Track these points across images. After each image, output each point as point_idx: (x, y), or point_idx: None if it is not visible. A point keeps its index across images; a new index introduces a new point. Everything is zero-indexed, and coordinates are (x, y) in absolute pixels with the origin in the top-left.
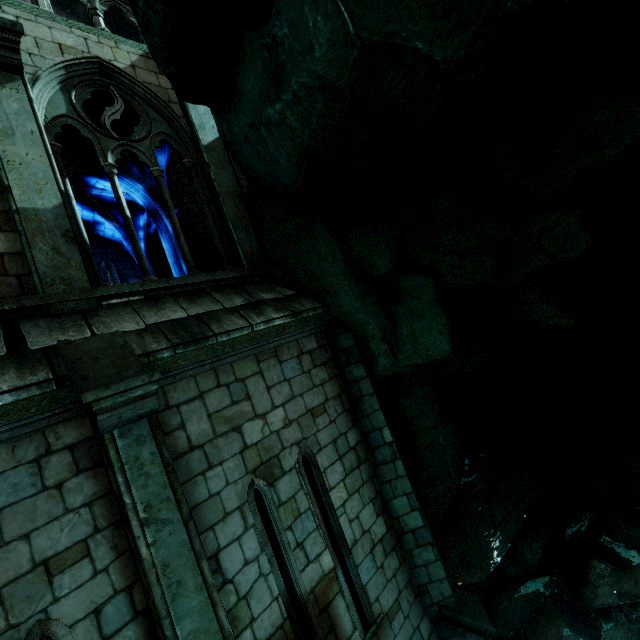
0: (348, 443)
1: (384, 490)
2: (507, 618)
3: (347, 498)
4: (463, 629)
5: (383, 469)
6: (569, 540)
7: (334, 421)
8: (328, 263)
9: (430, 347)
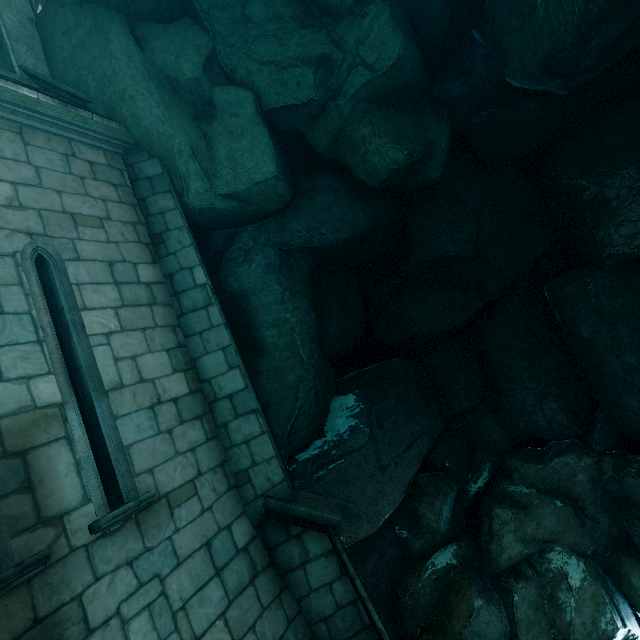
0: (137, 275)
1: (192, 345)
2: (416, 606)
3: (118, 331)
4: (299, 528)
5: (192, 318)
6: (472, 496)
7: (116, 243)
8: (122, 63)
9: (252, 170)
